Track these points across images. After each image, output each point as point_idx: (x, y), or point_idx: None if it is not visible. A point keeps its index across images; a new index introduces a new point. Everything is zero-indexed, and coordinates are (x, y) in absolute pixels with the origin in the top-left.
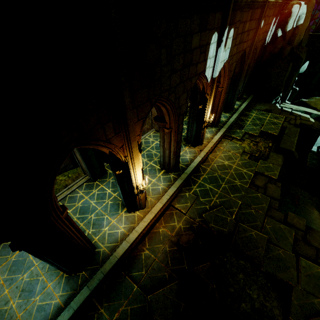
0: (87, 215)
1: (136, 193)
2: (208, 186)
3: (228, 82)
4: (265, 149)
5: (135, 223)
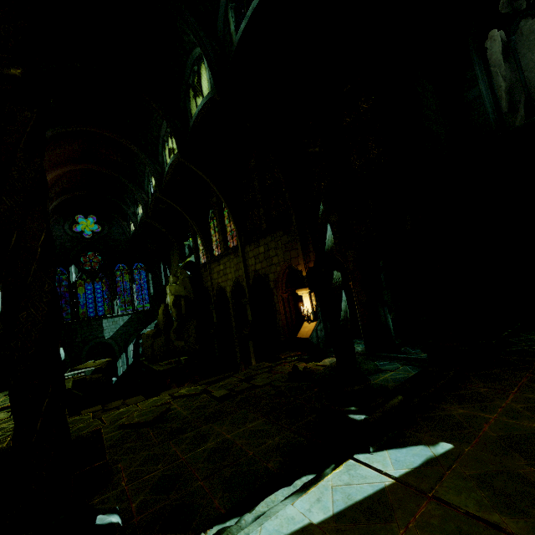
0: None
1: None
2: None
3: None
4: None
5: None
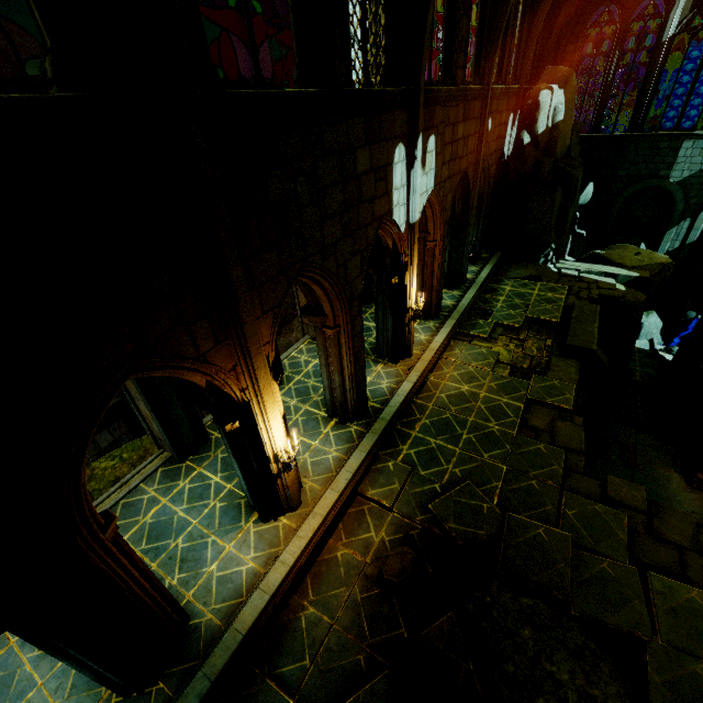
0: (168, 542)
1: (276, 472)
2: (433, 441)
3: (443, 231)
4: (540, 353)
5: (279, 545)
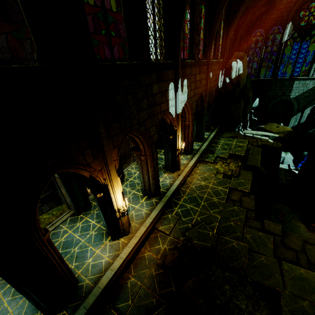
0: (70, 249)
1: (118, 217)
2: (188, 206)
3: (192, 117)
4: (235, 168)
5: (119, 250)
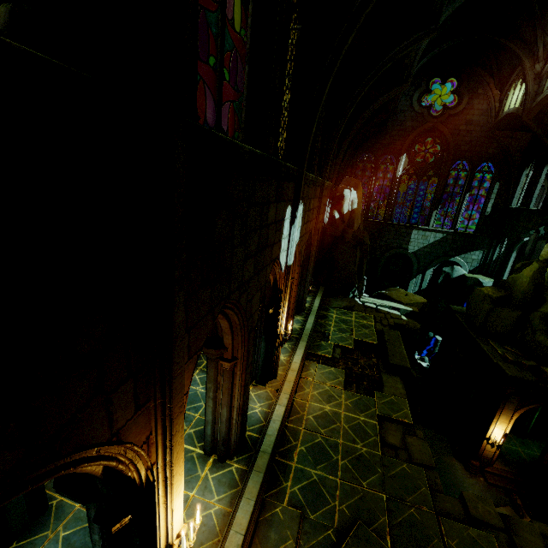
0: None
1: None
2: (314, 472)
3: (299, 271)
4: (372, 370)
5: None
